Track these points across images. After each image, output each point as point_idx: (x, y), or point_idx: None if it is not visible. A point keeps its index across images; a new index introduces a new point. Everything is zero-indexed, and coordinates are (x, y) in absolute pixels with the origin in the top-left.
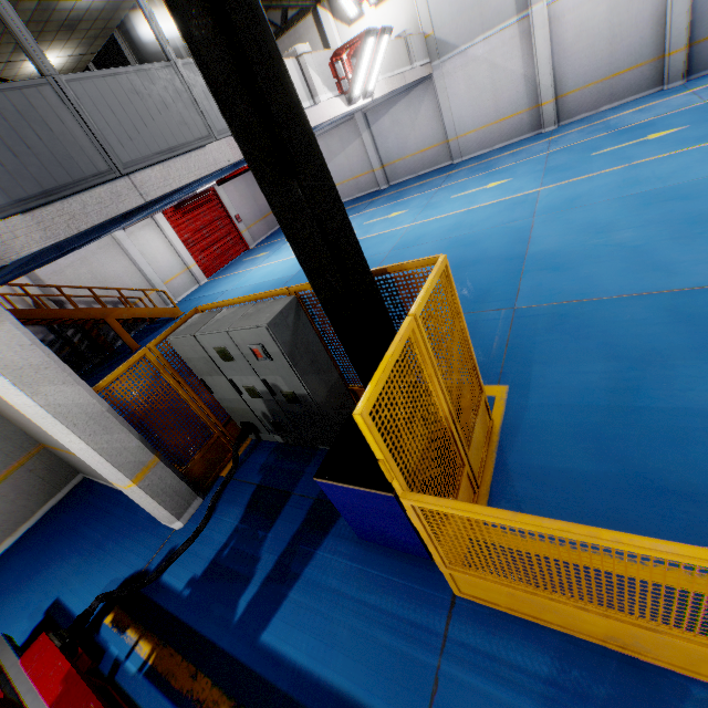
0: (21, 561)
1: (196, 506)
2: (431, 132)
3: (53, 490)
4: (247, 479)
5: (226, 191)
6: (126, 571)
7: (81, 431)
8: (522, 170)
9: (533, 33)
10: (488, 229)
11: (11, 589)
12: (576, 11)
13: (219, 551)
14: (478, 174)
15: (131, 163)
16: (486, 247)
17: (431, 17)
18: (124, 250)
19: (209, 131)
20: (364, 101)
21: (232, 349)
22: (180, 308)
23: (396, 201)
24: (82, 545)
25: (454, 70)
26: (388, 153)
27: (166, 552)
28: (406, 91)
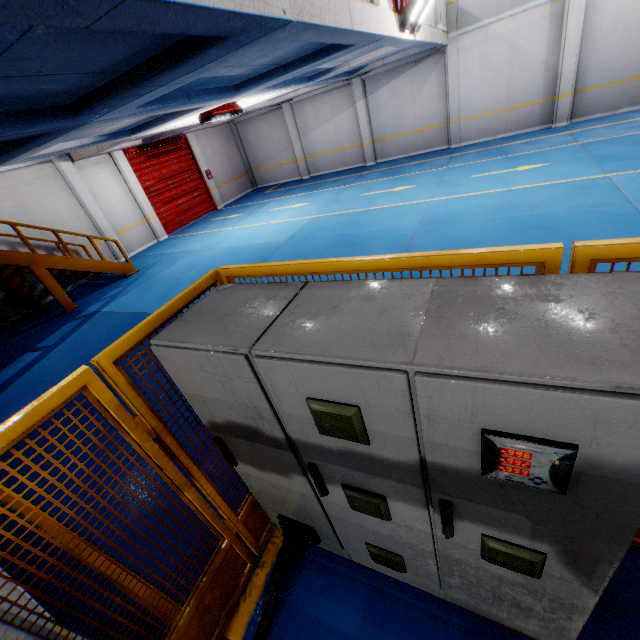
0: None
1: None
2: (432, 111)
3: None
4: None
5: (198, 143)
6: None
7: None
8: (558, 157)
9: (567, 17)
10: (563, 212)
11: None
12: None
13: None
14: (493, 157)
15: None
16: (580, 232)
17: None
18: (70, 186)
19: None
20: (409, 36)
21: (386, 418)
22: (134, 264)
23: (395, 177)
24: None
25: (471, 46)
26: (381, 127)
27: None
28: (414, 62)
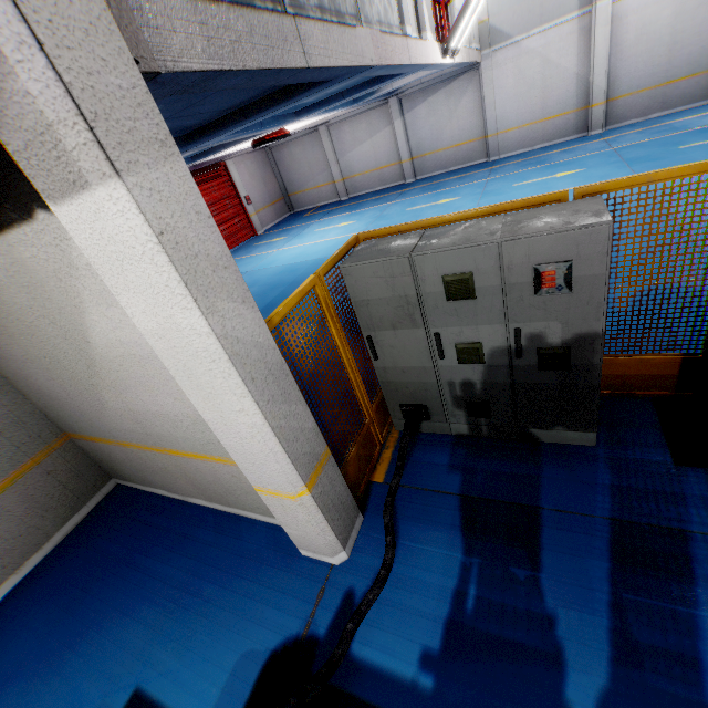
0: (39, 616)
1: (357, 526)
2: (470, 126)
3: (76, 503)
4: (429, 486)
5: (236, 169)
6: (267, 637)
7: (258, 393)
8: (593, 162)
9: (594, 30)
10: None
11: (32, 667)
12: (640, 13)
13: (450, 603)
14: (533, 167)
15: (294, 3)
16: None
17: (488, 2)
18: None
19: (357, 12)
20: (450, 60)
21: (487, 275)
22: None
23: (437, 191)
24: (154, 590)
25: (504, 61)
26: (420, 144)
27: (336, 603)
28: (449, 79)
